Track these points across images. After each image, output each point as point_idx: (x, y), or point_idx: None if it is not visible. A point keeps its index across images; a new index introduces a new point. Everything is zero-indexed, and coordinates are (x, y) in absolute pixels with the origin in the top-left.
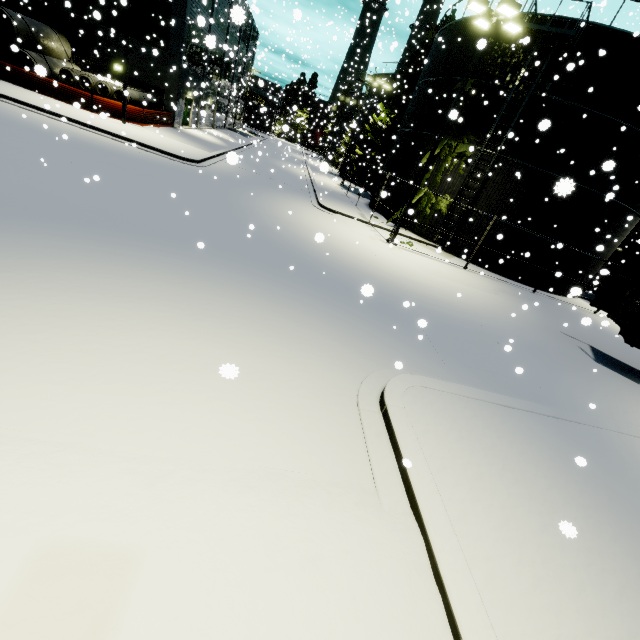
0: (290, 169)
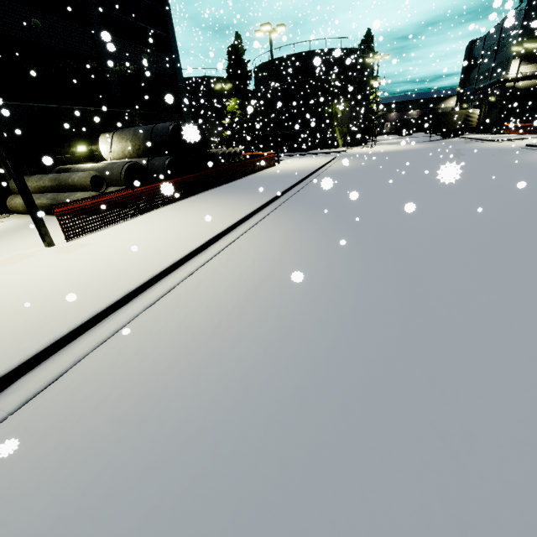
0: None
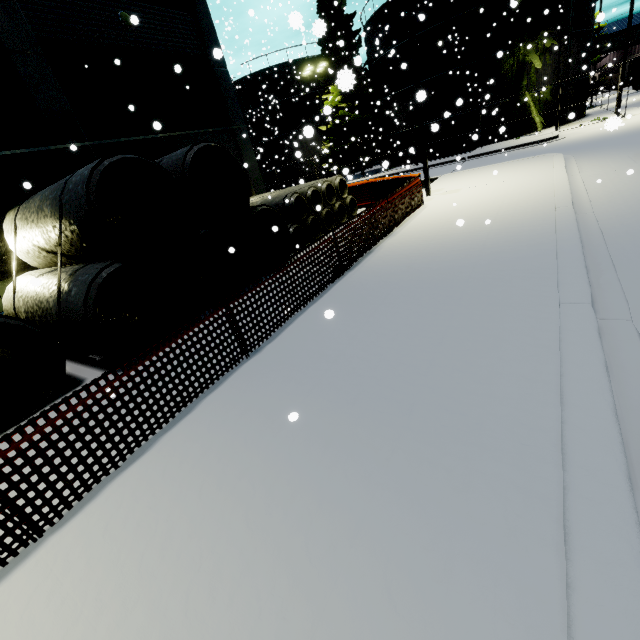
0: None
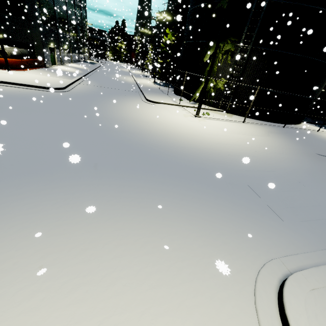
0: (123, 79)
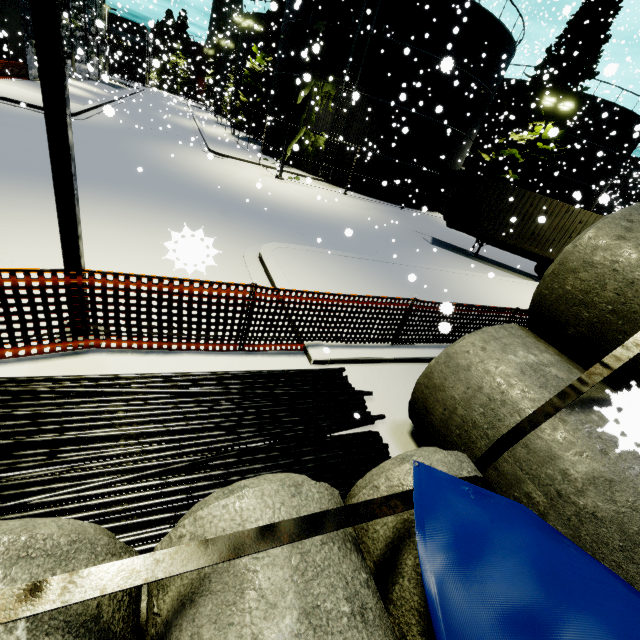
0: (176, 121)
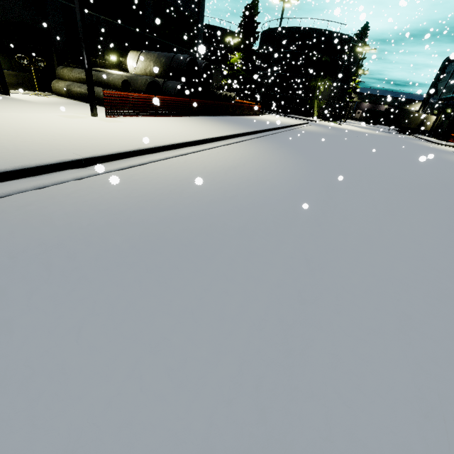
0: None
